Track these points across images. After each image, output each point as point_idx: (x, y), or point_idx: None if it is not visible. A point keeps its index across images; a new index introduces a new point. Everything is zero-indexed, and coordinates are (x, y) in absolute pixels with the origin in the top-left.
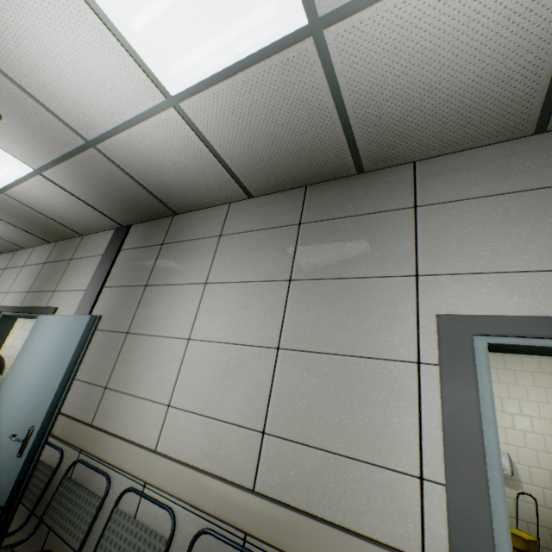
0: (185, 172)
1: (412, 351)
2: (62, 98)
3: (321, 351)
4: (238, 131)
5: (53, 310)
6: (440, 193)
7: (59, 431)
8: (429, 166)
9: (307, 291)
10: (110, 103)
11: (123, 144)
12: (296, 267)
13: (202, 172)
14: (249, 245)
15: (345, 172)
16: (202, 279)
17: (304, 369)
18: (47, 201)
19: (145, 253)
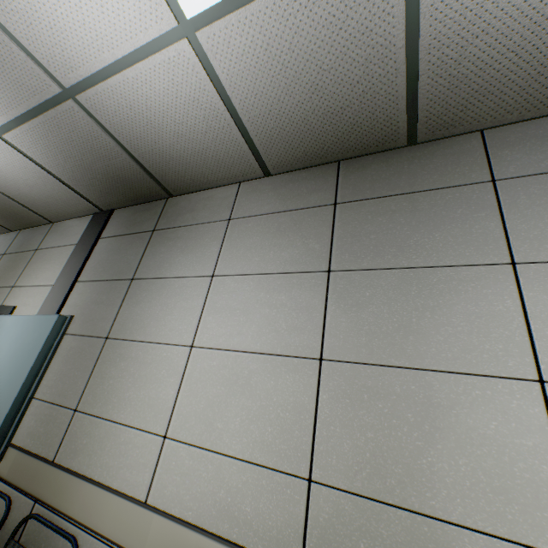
0: (190, 139)
1: (528, 364)
2: (32, 18)
3: (385, 363)
4: (268, 79)
5: (9, 310)
6: (525, 164)
7: (7, 471)
8: (504, 135)
9: (355, 285)
10: (100, 28)
11: (113, 94)
12: (336, 255)
13: (211, 139)
14: (269, 229)
15: (392, 143)
16: (207, 271)
17: (364, 388)
18: (8, 175)
19: (131, 241)
